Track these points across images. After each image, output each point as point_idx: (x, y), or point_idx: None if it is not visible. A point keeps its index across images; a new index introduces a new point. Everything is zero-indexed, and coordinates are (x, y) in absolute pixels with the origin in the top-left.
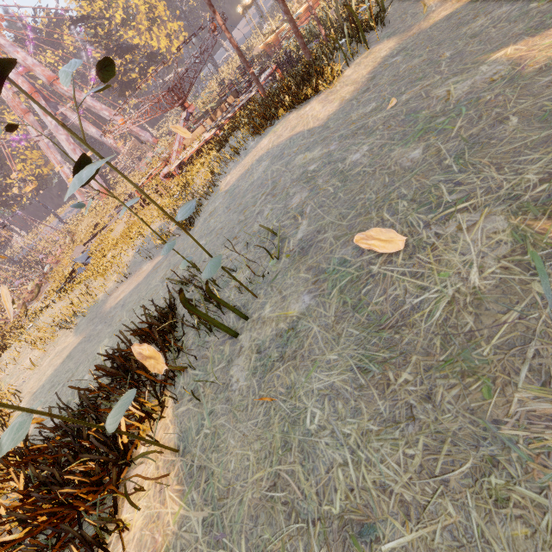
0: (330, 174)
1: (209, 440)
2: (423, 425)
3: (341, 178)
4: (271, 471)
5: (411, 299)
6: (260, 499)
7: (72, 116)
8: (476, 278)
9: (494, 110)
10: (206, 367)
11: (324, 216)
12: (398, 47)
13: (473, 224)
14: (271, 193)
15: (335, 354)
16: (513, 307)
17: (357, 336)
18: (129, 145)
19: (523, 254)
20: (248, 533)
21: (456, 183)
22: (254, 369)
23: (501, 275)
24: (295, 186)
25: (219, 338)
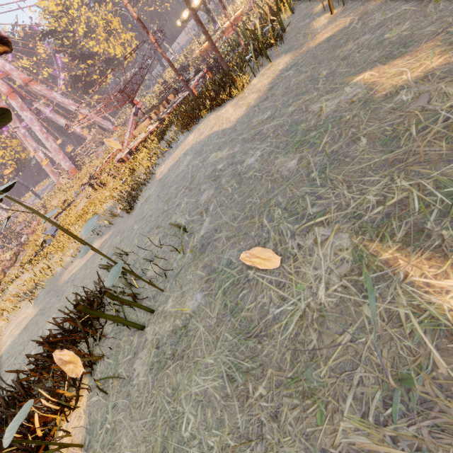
0: (231, 175)
1: (108, 436)
2: (268, 446)
3: (238, 180)
4: None
5: (274, 309)
6: None
7: (44, 111)
8: (323, 294)
9: (351, 130)
10: (118, 357)
11: (222, 215)
12: (292, 62)
13: (326, 239)
14: (188, 187)
15: (212, 359)
16: (347, 328)
17: (230, 342)
18: (93, 132)
19: (359, 274)
20: None
21: (317, 196)
22: (151, 365)
23: (341, 294)
24: (206, 183)
25: (131, 328)
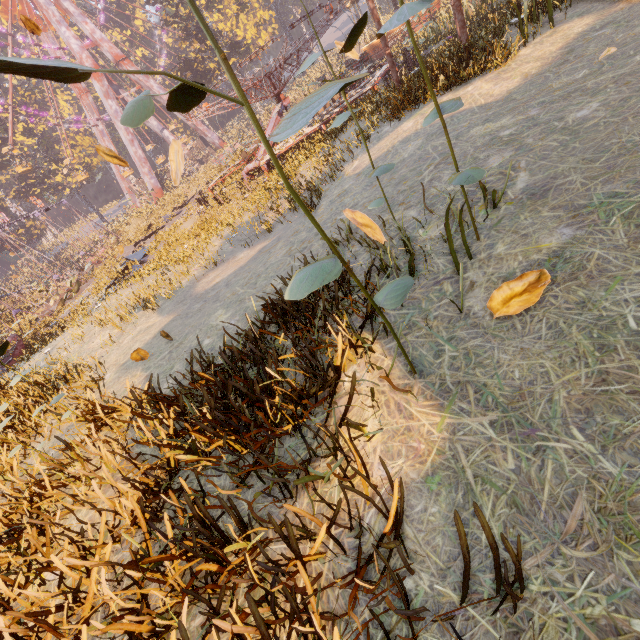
0: (545, 133)
1: (461, 360)
2: None
3: (566, 133)
4: (590, 371)
5: None
6: (584, 395)
7: None
8: None
9: None
10: (419, 306)
11: (556, 164)
12: (601, 22)
13: None
14: (444, 162)
15: None
16: None
17: None
18: (192, 145)
19: None
20: (580, 423)
21: None
22: None
23: None
24: (485, 151)
25: (428, 281)
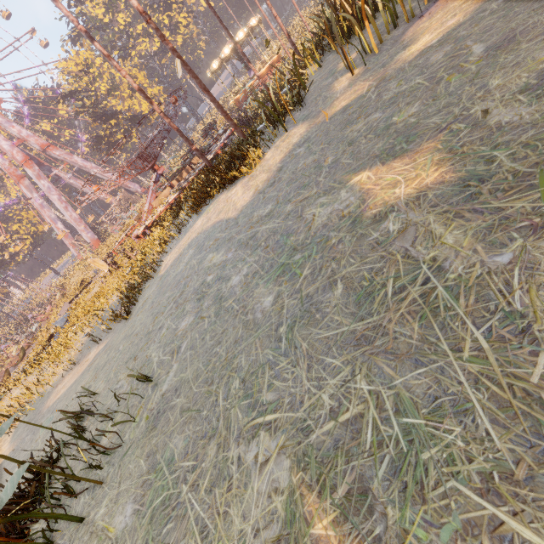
0: (214, 298)
1: None
2: None
3: (216, 309)
4: None
5: None
6: None
7: (65, 176)
8: None
9: (331, 264)
10: None
11: (188, 365)
12: (306, 135)
13: (266, 460)
14: (177, 301)
15: None
16: None
17: None
18: (120, 197)
19: None
20: None
21: (276, 372)
22: None
23: None
24: (191, 301)
25: (59, 537)
